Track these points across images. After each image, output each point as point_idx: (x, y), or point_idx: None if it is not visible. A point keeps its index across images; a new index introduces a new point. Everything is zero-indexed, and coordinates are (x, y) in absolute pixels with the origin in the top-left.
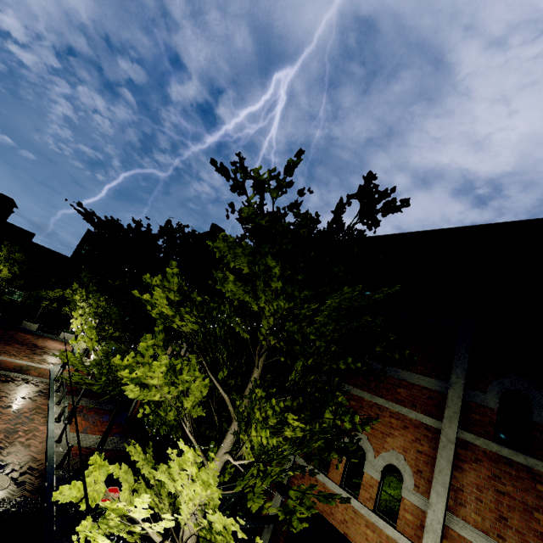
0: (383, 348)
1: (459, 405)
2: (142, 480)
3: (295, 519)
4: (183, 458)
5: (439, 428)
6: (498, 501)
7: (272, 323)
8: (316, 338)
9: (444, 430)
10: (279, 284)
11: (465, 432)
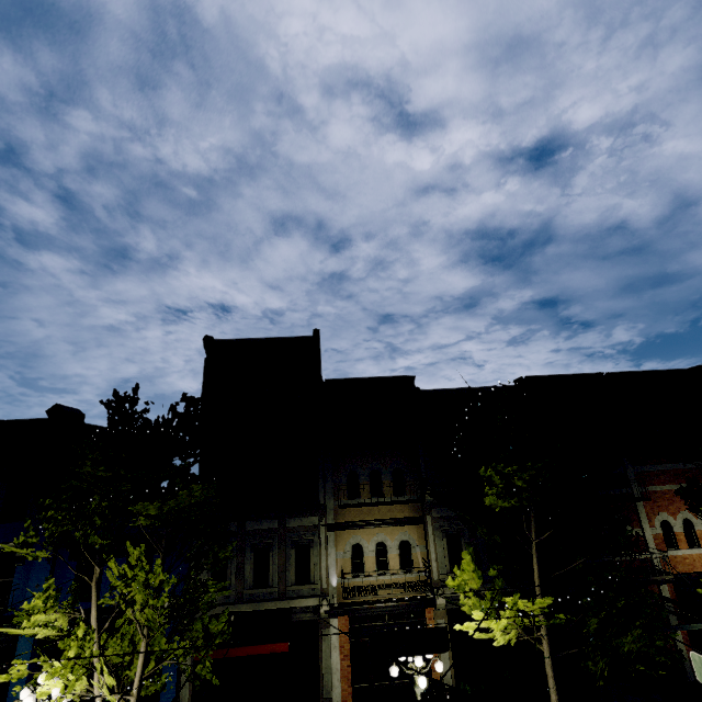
0: None
1: None
2: None
3: None
4: None
5: None
6: None
7: None
8: None
9: None
10: None
11: None
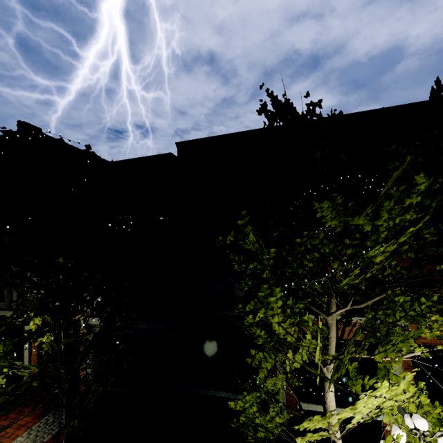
0: None
1: None
2: (309, 434)
3: None
4: (378, 390)
5: None
6: None
7: (384, 236)
8: (431, 235)
9: None
10: (417, 200)
11: None
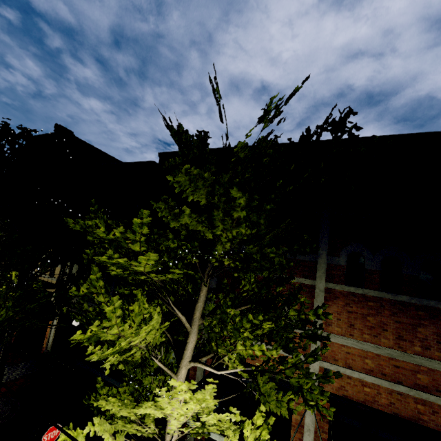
0: (299, 246)
1: (325, 268)
2: (118, 421)
3: (322, 408)
4: (175, 391)
5: (313, 285)
6: (349, 317)
7: (229, 248)
8: (276, 255)
9: (317, 285)
10: (243, 214)
11: (329, 283)
